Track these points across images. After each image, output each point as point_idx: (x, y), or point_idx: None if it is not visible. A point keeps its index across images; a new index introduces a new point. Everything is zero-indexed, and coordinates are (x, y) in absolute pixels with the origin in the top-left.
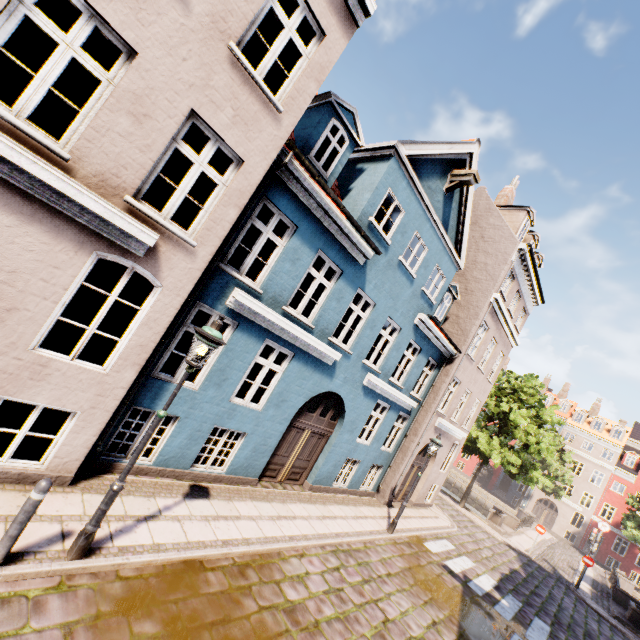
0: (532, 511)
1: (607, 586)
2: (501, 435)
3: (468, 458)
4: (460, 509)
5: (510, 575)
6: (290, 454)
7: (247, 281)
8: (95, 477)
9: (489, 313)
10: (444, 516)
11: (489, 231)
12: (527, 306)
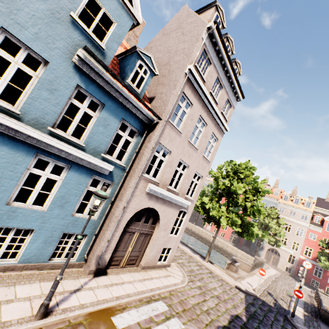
0: (265, 257)
1: (314, 305)
2: (229, 206)
3: (226, 229)
4: (204, 264)
5: (228, 326)
6: None
7: None
8: None
9: (188, 87)
10: (179, 273)
11: (187, 27)
12: (231, 99)
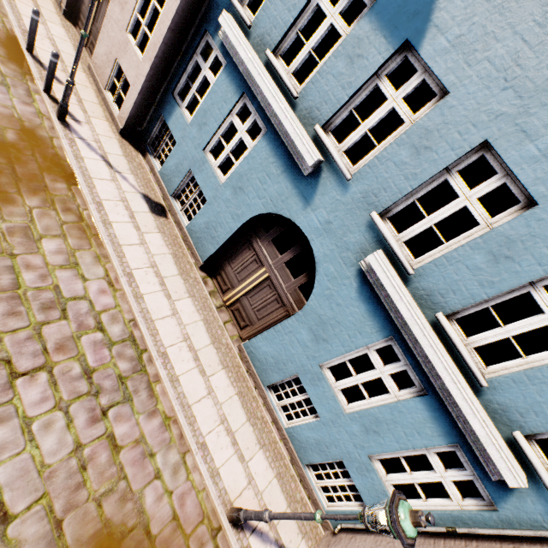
0: None
1: None
2: None
3: None
4: None
5: None
6: (242, 282)
7: (240, 8)
8: (136, 149)
9: None
10: None
11: None
12: None
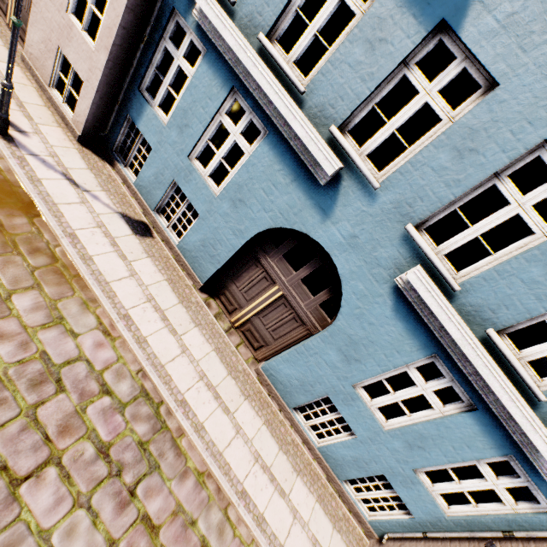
0: None
1: None
2: None
3: None
4: None
5: None
6: (251, 301)
7: None
8: (101, 158)
9: None
10: None
11: None
12: None
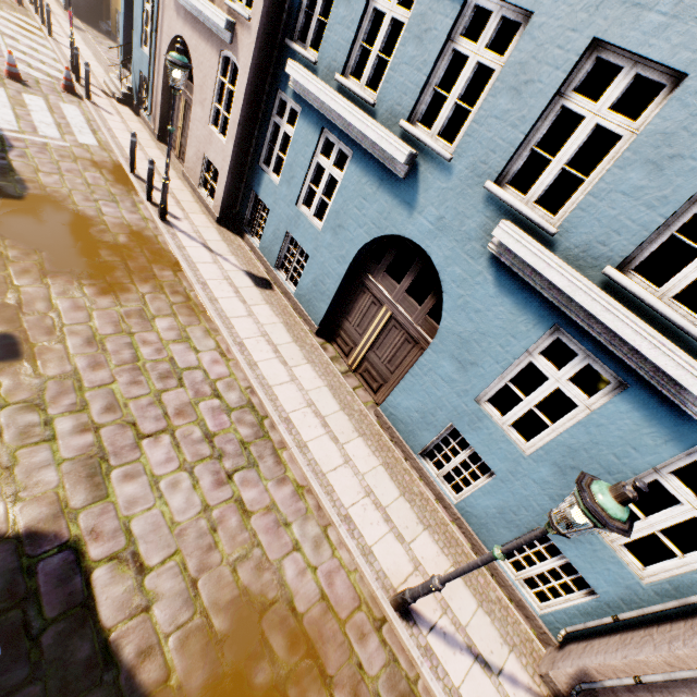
0: None
1: None
2: None
3: None
4: None
5: None
6: (364, 334)
7: (303, 51)
8: (234, 234)
9: None
10: None
11: None
12: None
